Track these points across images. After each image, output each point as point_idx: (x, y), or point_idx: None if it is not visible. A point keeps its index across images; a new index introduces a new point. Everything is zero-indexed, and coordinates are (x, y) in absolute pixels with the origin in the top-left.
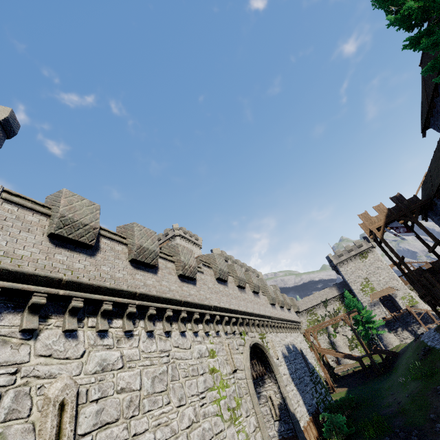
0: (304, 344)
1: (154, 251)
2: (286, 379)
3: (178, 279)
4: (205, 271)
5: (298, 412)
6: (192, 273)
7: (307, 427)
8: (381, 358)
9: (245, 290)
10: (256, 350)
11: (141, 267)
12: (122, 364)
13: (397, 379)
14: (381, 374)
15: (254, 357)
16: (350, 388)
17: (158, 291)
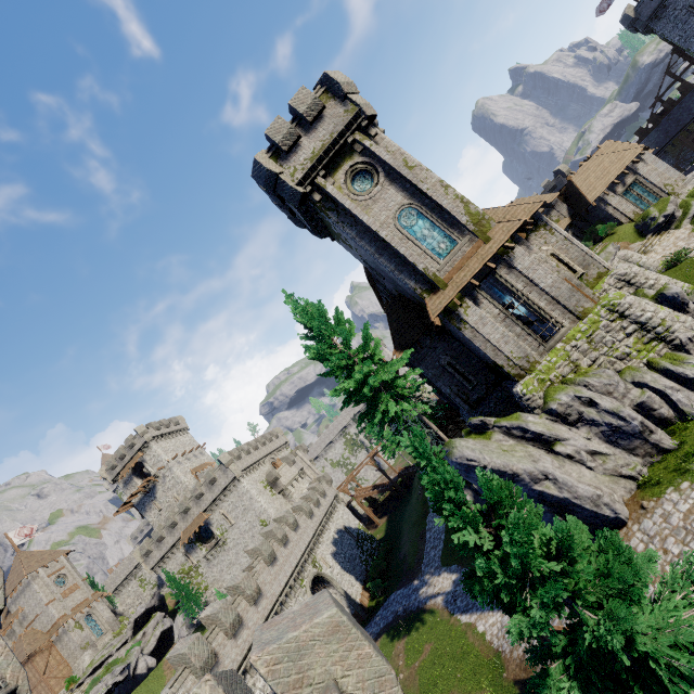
0: (346, 513)
1: (236, 616)
2: (340, 576)
3: (253, 608)
4: (260, 571)
5: (354, 592)
6: (258, 593)
7: (362, 598)
8: (405, 480)
9: (288, 539)
10: (314, 578)
11: (236, 633)
12: (263, 693)
13: (411, 511)
14: (407, 494)
15: (314, 584)
16: (389, 517)
17: (252, 635)
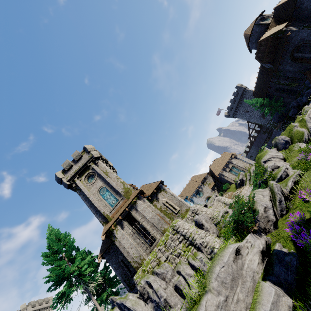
0: None
1: None
2: None
3: None
4: None
5: None
6: None
7: None
8: None
9: None
10: None
11: None
12: None
13: None
14: None
15: None
16: None
17: None
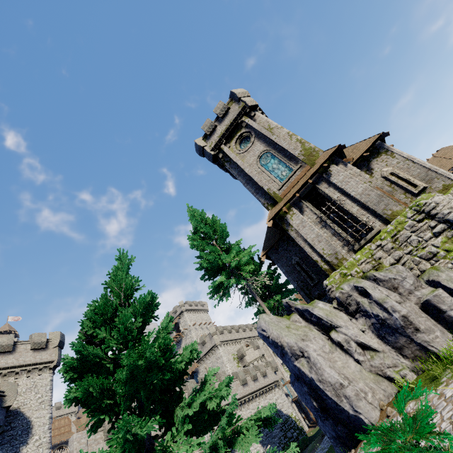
0: (282, 398)
1: None
2: None
3: None
4: None
5: None
6: None
7: None
8: None
9: None
10: None
11: None
12: None
13: None
14: None
15: None
16: None
17: (153, 435)
